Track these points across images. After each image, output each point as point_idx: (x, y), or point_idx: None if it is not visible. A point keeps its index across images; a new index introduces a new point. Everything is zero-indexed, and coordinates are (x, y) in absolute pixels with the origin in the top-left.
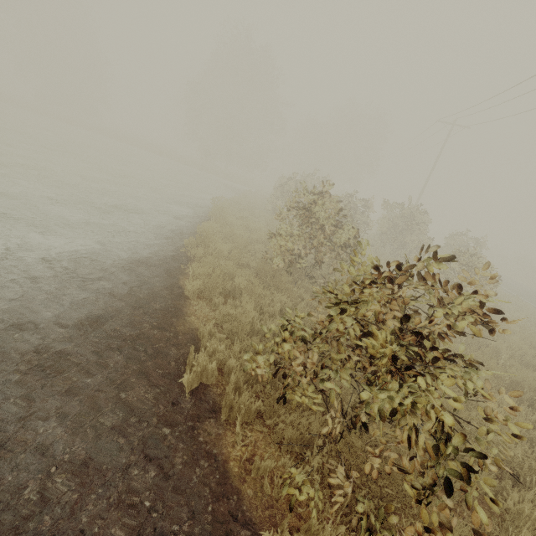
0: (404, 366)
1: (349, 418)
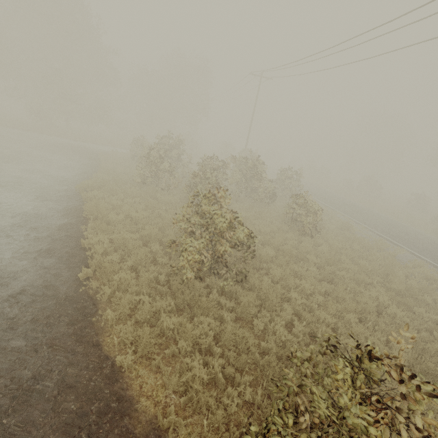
0: None
1: None
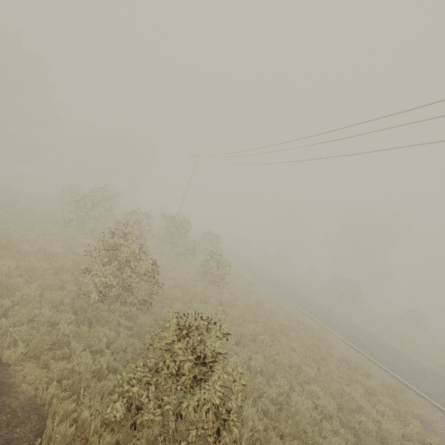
0: (203, 378)
1: (173, 410)
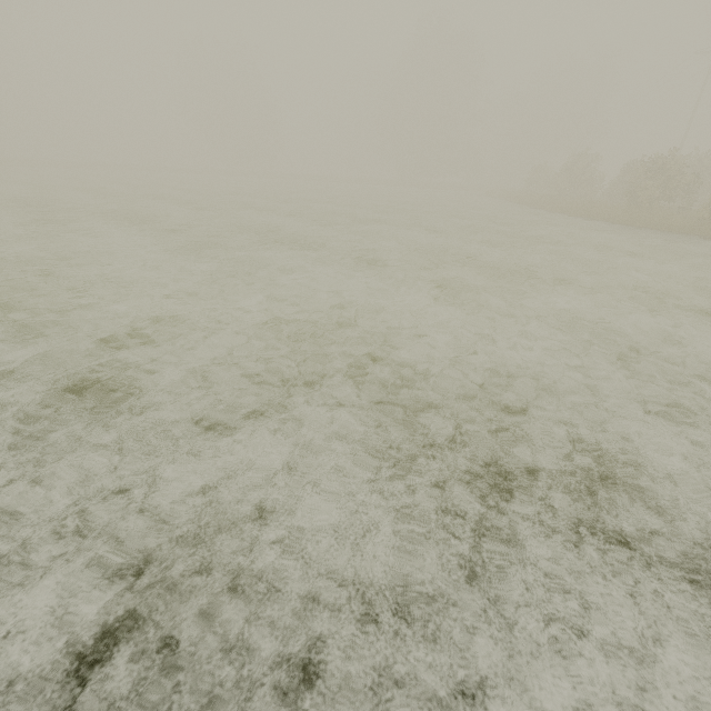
0: None
1: None
